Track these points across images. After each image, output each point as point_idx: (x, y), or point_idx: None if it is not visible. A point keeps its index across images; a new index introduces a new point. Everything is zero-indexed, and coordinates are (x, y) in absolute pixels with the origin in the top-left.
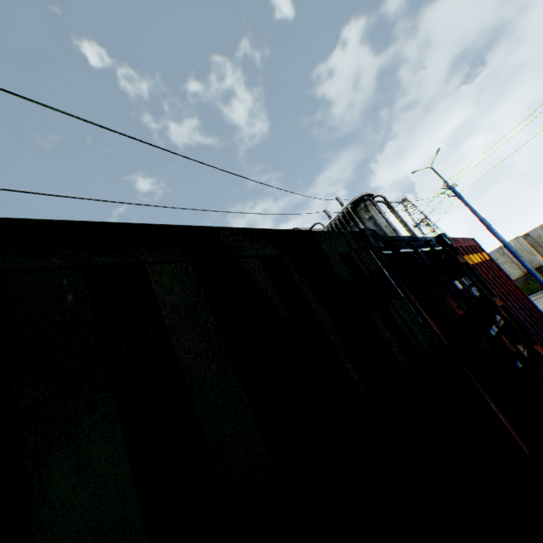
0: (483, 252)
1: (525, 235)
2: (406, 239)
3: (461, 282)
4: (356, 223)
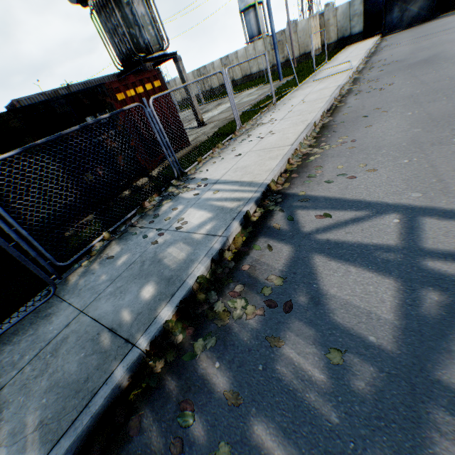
0: (159, 81)
1: (322, 16)
2: (59, 99)
3: (90, 118)
4: (118, 5)
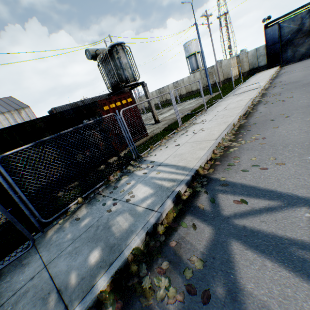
0: (131, 98)
1: (238, 57)
2: (69, 110)
3: (86, 121)
4: (113, 59)
